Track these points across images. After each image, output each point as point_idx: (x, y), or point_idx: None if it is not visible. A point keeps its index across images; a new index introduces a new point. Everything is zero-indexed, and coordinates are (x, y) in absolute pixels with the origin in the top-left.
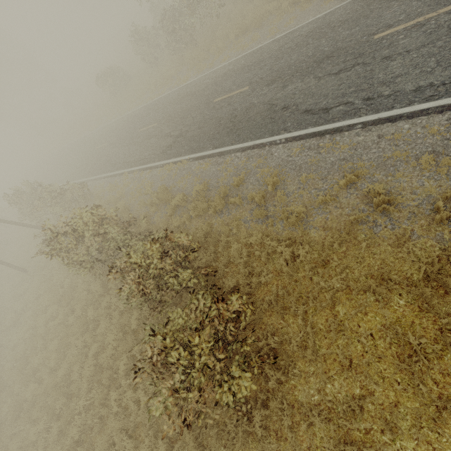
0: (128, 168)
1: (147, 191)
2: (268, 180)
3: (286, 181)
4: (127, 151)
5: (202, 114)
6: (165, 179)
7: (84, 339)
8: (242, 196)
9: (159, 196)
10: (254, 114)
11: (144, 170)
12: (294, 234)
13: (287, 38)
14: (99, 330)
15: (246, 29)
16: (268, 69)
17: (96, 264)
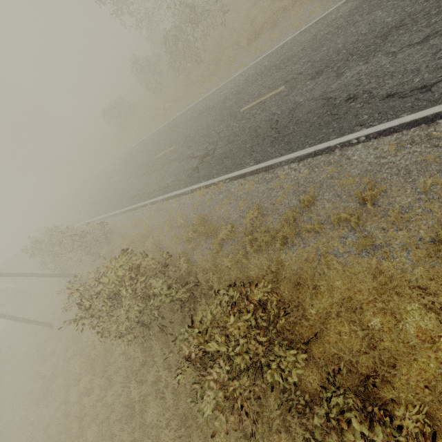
0: (150, 198)
1: (179, 223)
2: (364, 194)
3: (389, 192)
4: (146, 180)
5: (229, 127)
6: (197, 207)
7: (131, 430)
8: (318, 220)
9: (199, 231)
10: (303, 114)
11: (169, 199)
12: (438, 271)
13: (320, 24)
14: (150, 417)
15: (258, 32)
16: (305, 62)
17: (135, 327)
